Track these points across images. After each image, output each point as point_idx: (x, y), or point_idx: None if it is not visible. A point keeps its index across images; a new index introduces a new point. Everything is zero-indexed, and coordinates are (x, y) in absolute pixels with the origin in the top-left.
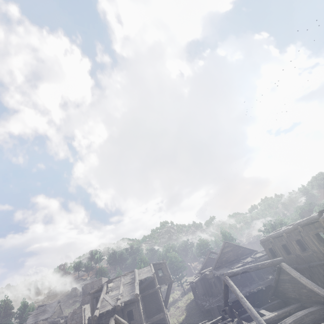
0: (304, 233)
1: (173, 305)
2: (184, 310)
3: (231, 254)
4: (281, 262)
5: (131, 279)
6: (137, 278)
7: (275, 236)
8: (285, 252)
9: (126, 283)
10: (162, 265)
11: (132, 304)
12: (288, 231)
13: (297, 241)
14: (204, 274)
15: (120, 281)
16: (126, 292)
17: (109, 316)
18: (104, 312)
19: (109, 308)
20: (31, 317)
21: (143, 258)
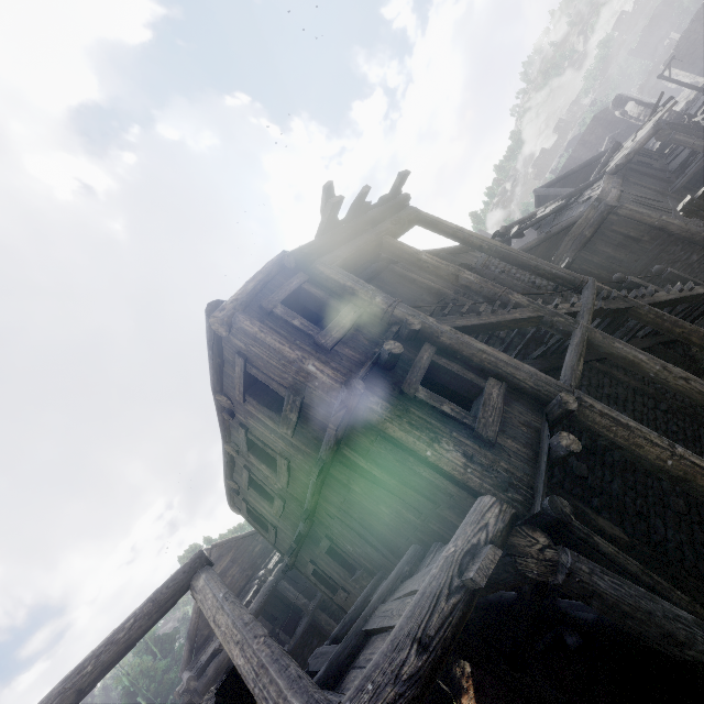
0: (239, 410)
1: None
2: None
3: (234, 573)
4: (195, 571)
5: None
6: None
7: (228, 468)
8: (267, 503)
9: None
10: None
11: None
12: (222, 429)
13: (258, 449)
14: None
15: None
16: None
17: None
18: None
19: None
20: None
21: None
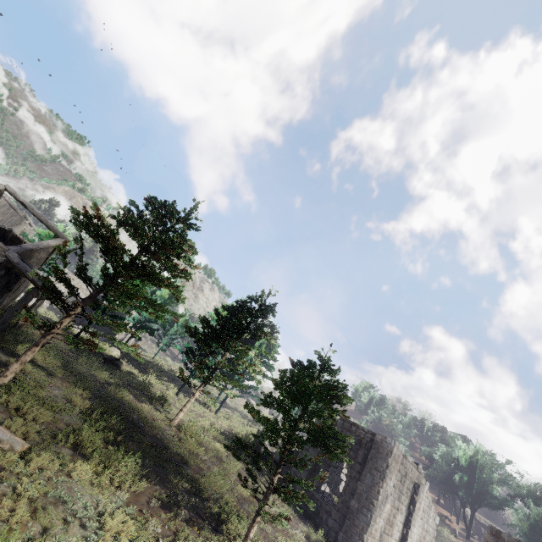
0: None
1: None
2: None
3: None
4: None
5: None
6: None
7: None
8: None
9: None
10: None
11: None
12: None
13: None
14: None
15: None
16: None
17: None
18: None
19: None
20: None
21: None
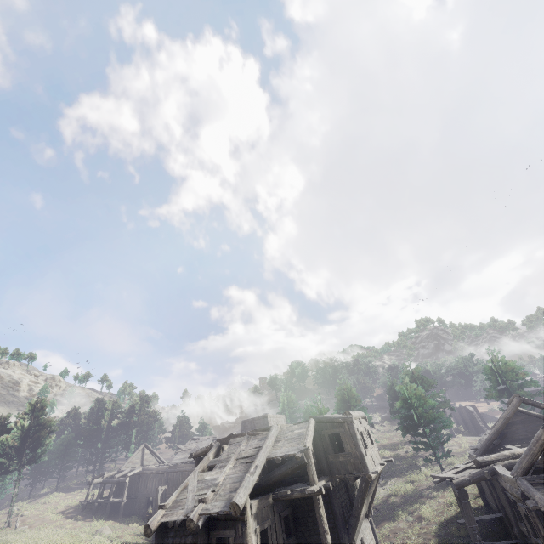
0: None
1: (411, 504)
2: (433, 535)
3: None
4: None
5: (255, 450)
6: (265, 453)
7: None
8: None
9: (243, 456)
10: (342, 425)
11: (230, 522)
12: None
13: None
14: (491, 468)
15: (237, 448)
16: (227, 485)
17: (181, 533)
18: (169, 522)
19: (177, 517)
20: (180, 453)
21: (345, 389)
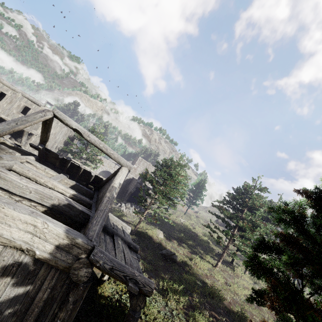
0: None
1: None
2: None
3: None
4: None
5: None
6: None
7: None
8: None
9: None
10: None
11: None
12: None
13: None
14: None
15: None
16: None
17: None
18: None
19: None
20: None
21: None
